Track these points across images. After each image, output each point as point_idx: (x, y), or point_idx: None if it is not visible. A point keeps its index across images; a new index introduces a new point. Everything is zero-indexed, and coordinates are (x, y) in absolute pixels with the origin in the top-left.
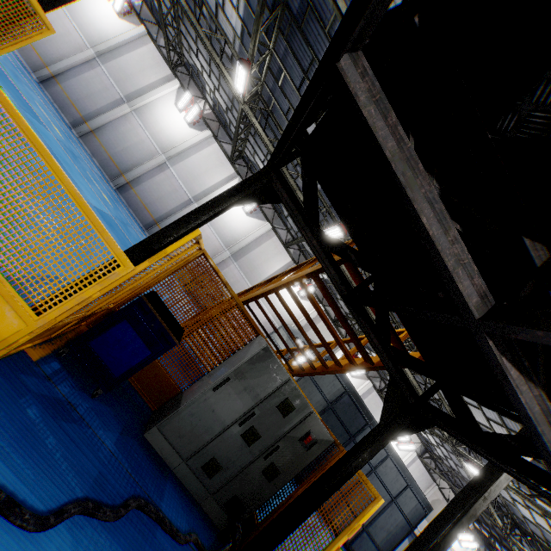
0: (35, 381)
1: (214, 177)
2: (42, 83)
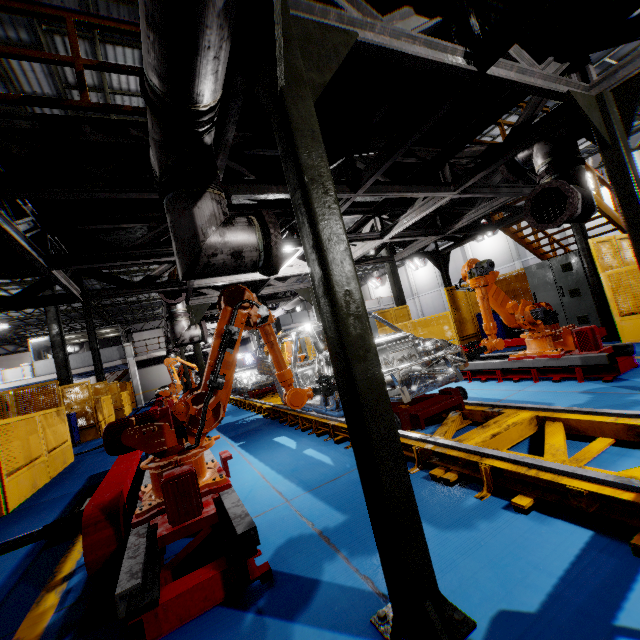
0: None
1: None
2: None
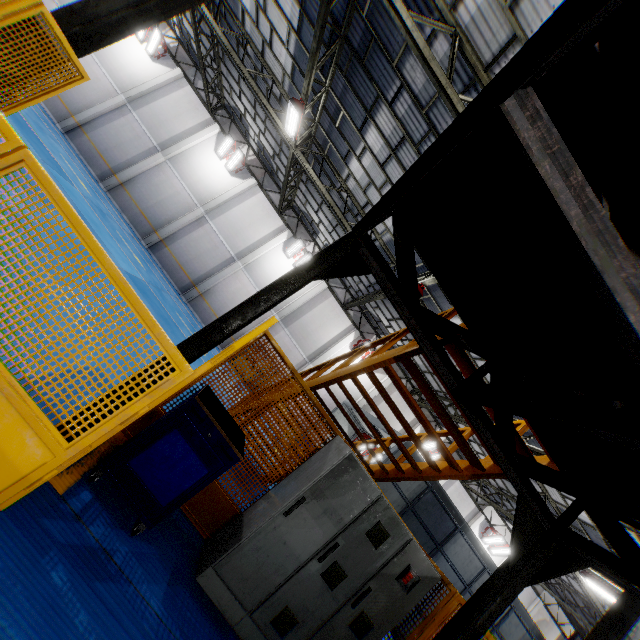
0: (61, 526)
1: (260, 231)
2: (67, 133)
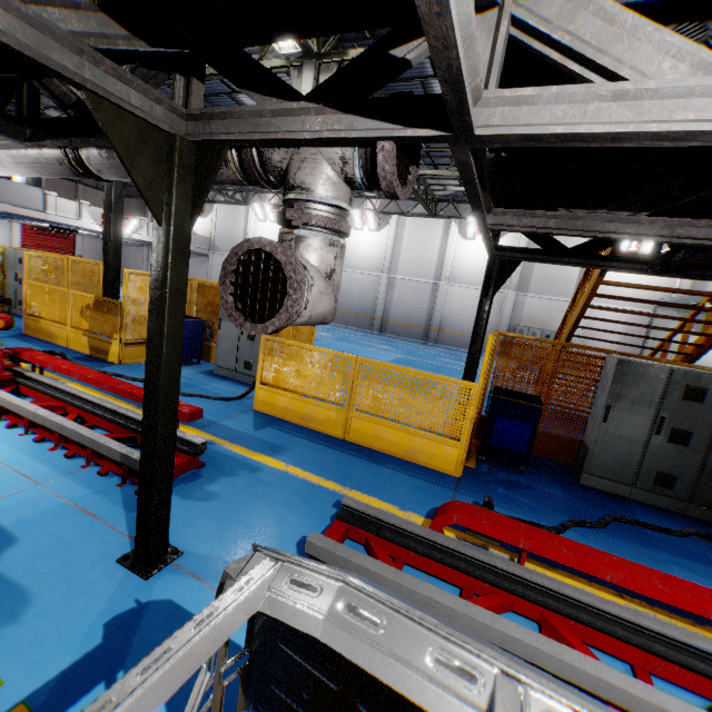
0: (485, 477)
1: (433, 245)
2: None
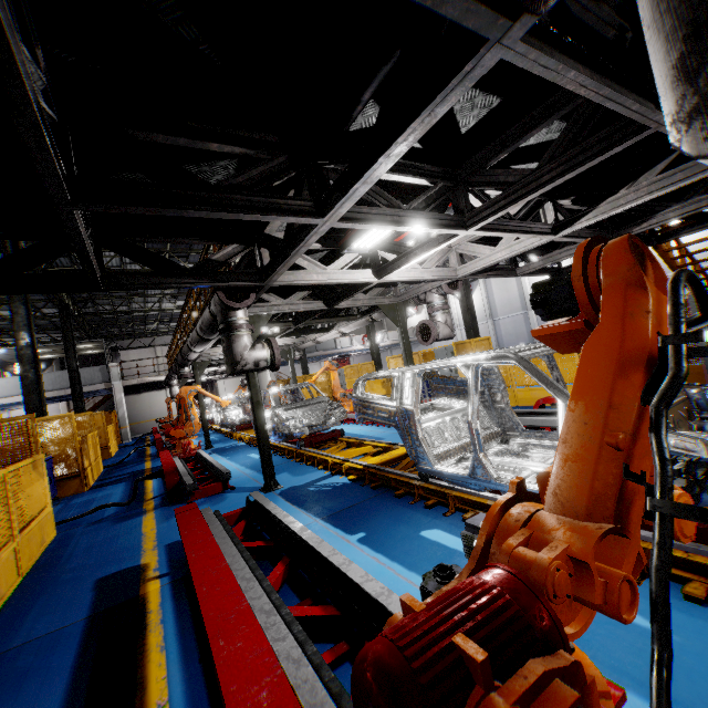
0: None
1: None
2: None
